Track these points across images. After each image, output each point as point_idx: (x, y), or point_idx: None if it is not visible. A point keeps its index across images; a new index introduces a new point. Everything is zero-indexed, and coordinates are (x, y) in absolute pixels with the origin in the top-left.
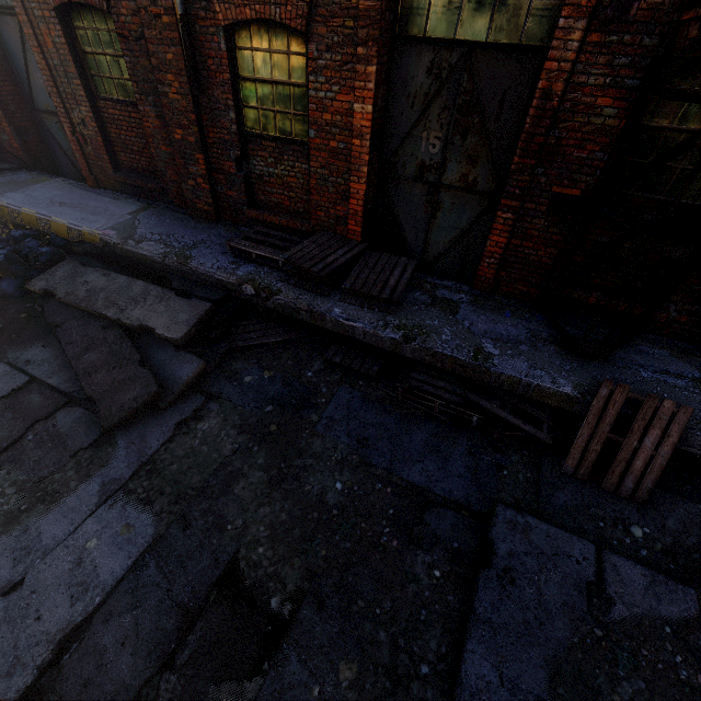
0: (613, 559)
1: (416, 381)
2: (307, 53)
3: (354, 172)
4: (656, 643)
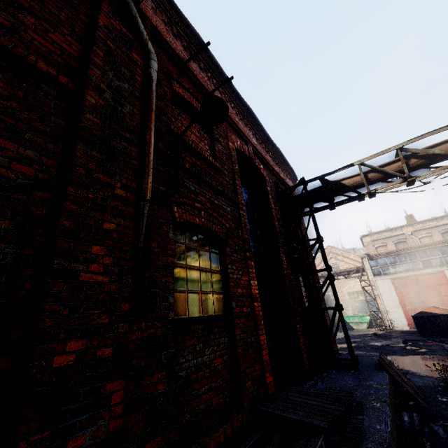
0: None
1: (415, 426)
2: (221, 252)
3: (259, 326)
4: None
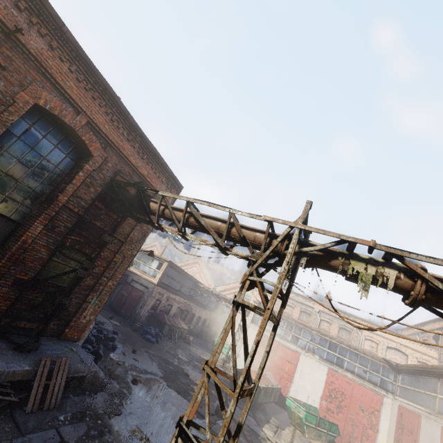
0: (62, 428)
1: None
2: None
3: None
4: (84, 442)
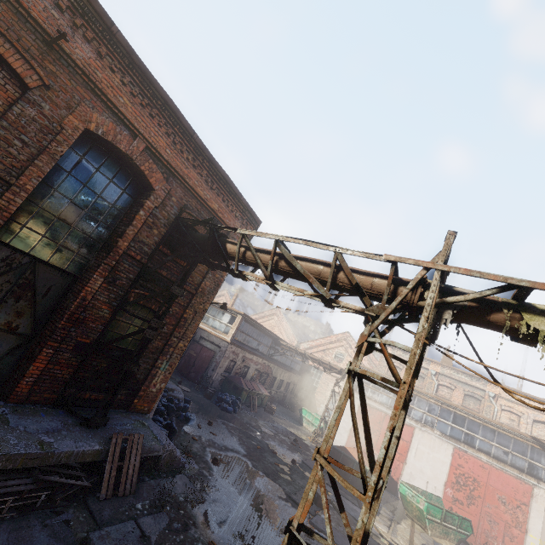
0: (142, 520)
1: None
2: None
3: None
4: (168, 538)
